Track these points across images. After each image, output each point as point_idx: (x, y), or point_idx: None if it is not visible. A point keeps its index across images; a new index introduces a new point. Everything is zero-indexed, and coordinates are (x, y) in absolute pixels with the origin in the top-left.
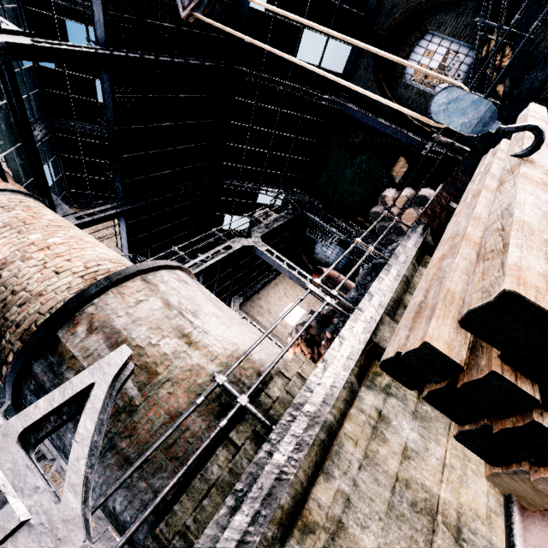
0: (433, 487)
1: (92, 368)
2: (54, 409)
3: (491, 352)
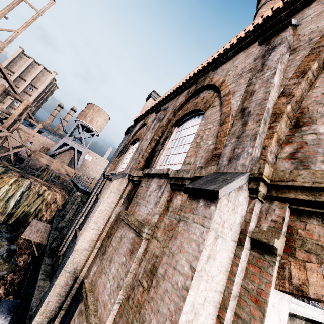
0: None
1: None
2: None
3: None
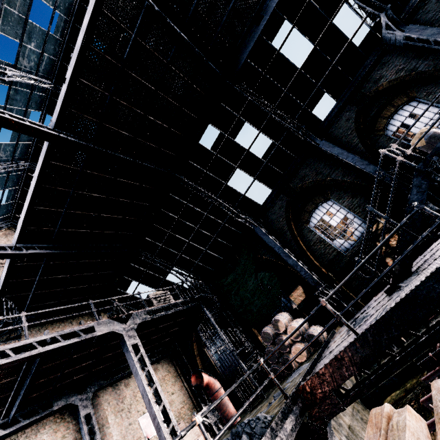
0: None
1: None
2: None
3: None
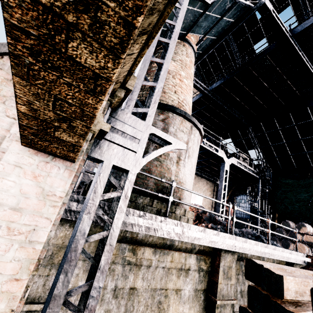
0: (170, 312)
1: (175, 139)
2: (160, 137)
3: (300, 311)
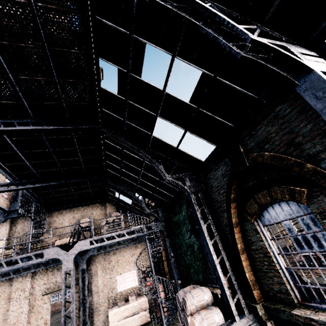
0: None
1: None
2: None
3: None
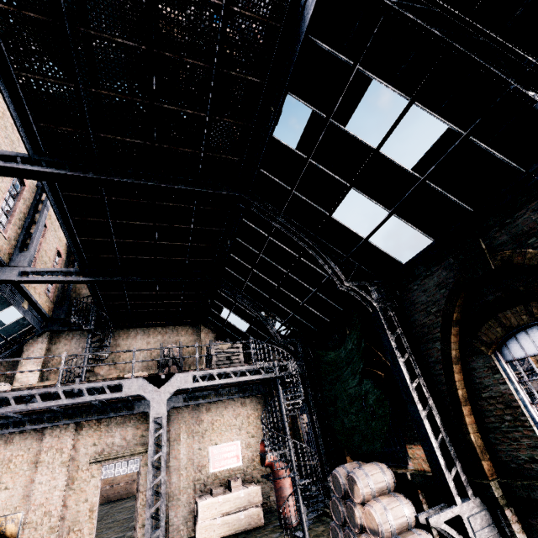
0: None
1: None
2: None
3: None
